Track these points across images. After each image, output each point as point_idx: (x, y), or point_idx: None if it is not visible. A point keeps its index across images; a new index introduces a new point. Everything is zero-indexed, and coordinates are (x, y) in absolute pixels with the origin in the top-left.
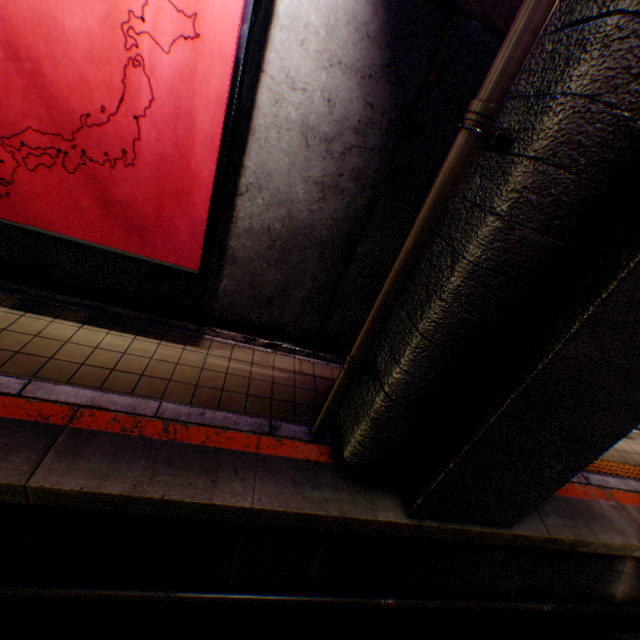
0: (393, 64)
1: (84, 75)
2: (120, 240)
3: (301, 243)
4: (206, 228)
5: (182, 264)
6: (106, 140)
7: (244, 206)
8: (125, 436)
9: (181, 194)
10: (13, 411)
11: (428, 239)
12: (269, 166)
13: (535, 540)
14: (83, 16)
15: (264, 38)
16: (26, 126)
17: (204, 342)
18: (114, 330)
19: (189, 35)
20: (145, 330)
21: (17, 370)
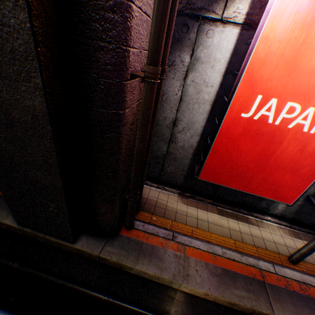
0: None
1: None
2: None
3: None
4: None
5: None
6: None
7: None
8: None
9: None
10: None
11: None
12: None
13: (94, 256)
14: None
15: None
16: None
17: None
18: None
19: None
20: None
21: None
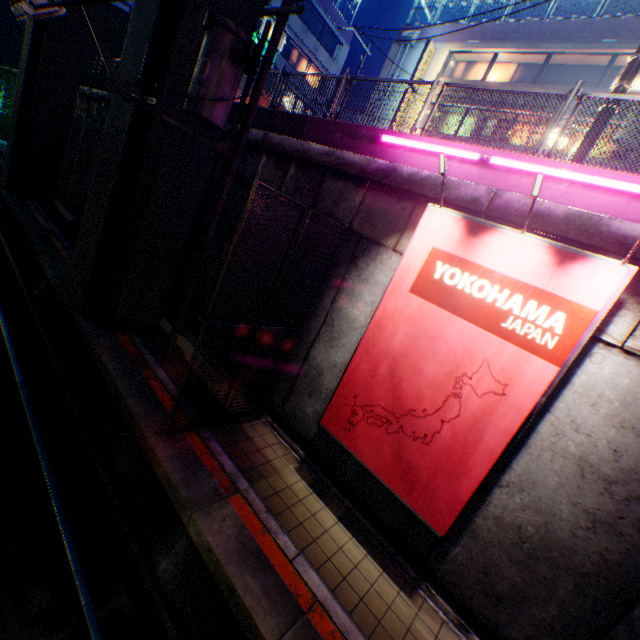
0: None
1: (421, 391)
2: (394, 481)
3: (553, 558)
4: (461, 505)
5: (430, 521)
6: (417, 424)
7: (499, 495)
8: None
9: (451, 473)
10: (284, 572)
11: None
12: (534, 475)
13: None
14: (435, 368)
15: (555, 392)
16: (378, 402)
17: (416, 595)
18: (354, 536)
19: (497, 391)
20: (374, 549)
21: (296, 537)
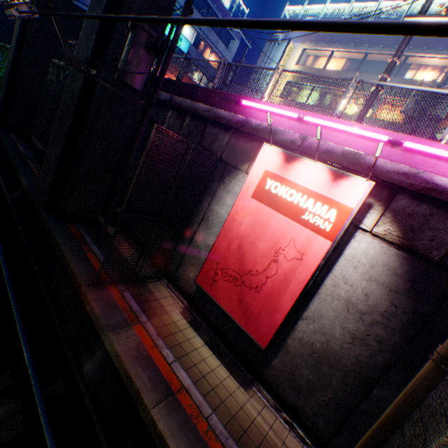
0: (412, 289)
1: (256, 259)
2: (238, 316)
3: (330, 362)
4: (276, 329)
5: (258, 340)
6: (252, 279)
7: (301, 324)
8: (189, 417)
9: (271, 309)
10: (164, 370)
11: (403, 416)
12: (322, 311)
13: None
14: (264, 244)
15: (335, 260)
16: (230, 267)
17: (250, 389)
18: (214, 353)
19: (298, 257)
20: (226, 362)
21: (175, 351)
